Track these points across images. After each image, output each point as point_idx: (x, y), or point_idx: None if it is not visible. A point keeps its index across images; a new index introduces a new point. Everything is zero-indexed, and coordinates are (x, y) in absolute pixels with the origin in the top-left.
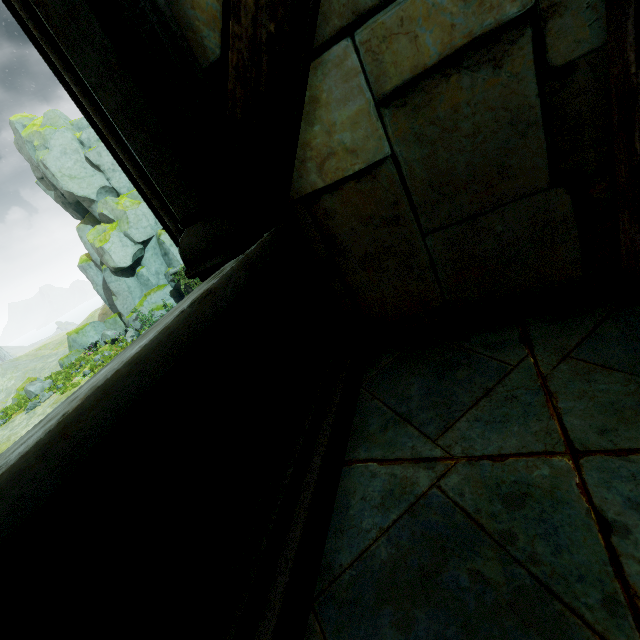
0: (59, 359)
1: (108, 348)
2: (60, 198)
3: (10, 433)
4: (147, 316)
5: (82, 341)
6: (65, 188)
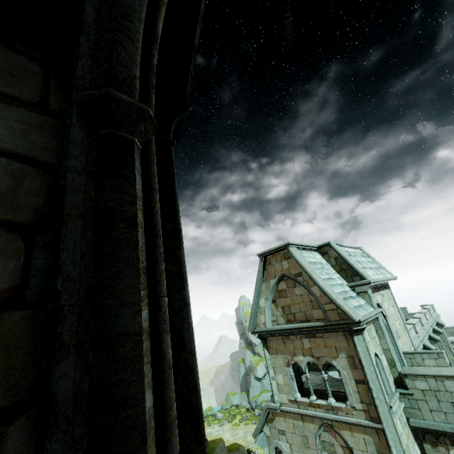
0: (222, 403)
1: (245, 411)
2: (244, 337)
3: (218, 432)
4: (260, 403)
5: (232, 400)
6: (250, 338)
